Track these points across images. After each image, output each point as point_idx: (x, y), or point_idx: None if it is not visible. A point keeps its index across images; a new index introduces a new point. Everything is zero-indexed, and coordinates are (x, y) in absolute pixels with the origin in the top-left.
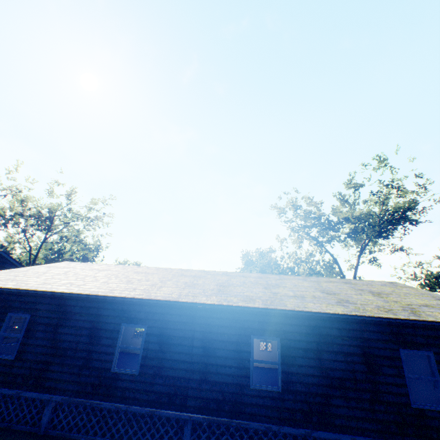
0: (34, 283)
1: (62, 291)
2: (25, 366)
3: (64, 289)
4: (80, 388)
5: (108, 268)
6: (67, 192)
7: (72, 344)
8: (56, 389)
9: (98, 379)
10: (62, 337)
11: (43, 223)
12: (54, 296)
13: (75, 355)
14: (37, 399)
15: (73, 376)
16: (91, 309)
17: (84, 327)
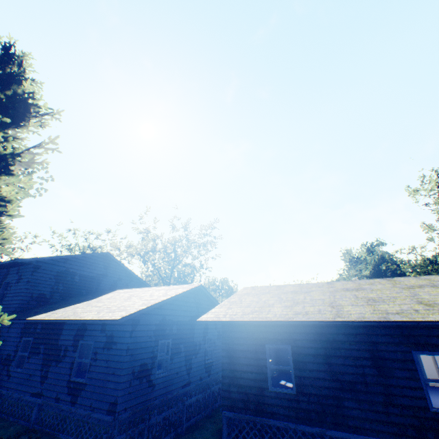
0: (288, 313)
1: (342, 319)
2: (312, 401)
3: (339, 317)
4: (396, 430)
5: (302, 288)
6: (185, 224)
7: (356, 376)
8: (364, 429)
9: (416, 420)
10: (340, 368)
11: (168, 255)
12: (306, 325)
13: (368, 389)
14: (344, 438)
15: (379, 415)
16: (358, 336)
17: (362, 357)
